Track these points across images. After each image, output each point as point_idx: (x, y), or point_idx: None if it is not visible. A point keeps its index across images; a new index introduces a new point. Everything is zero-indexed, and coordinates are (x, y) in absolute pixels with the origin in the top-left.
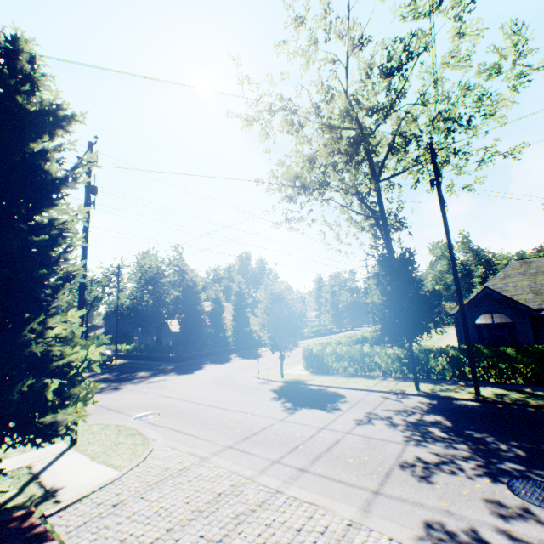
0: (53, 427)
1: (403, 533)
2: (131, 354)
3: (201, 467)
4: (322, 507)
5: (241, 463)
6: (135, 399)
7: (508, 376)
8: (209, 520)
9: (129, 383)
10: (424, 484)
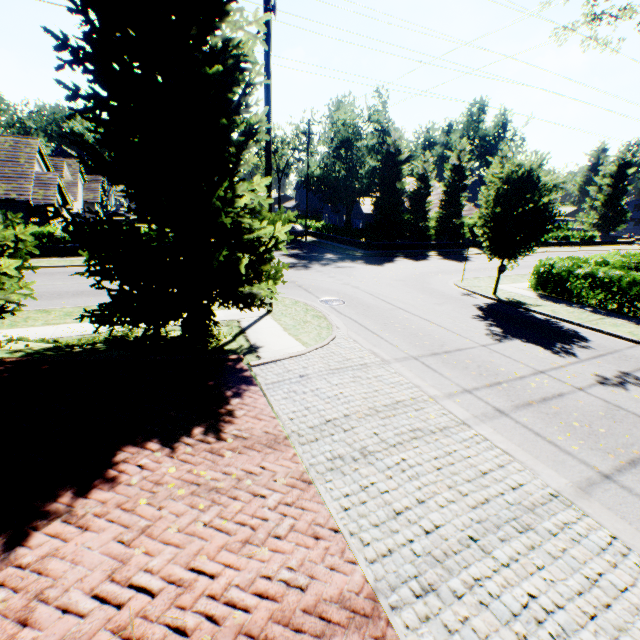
0: (250, 297)
1: (636, 540)
2: (319, 233)
3: (381, 370)
4: (519, 462)
5: (425, 380)
6: (322, 282)
7: None
8: (384, 423)
9: (317, 264)
10: None
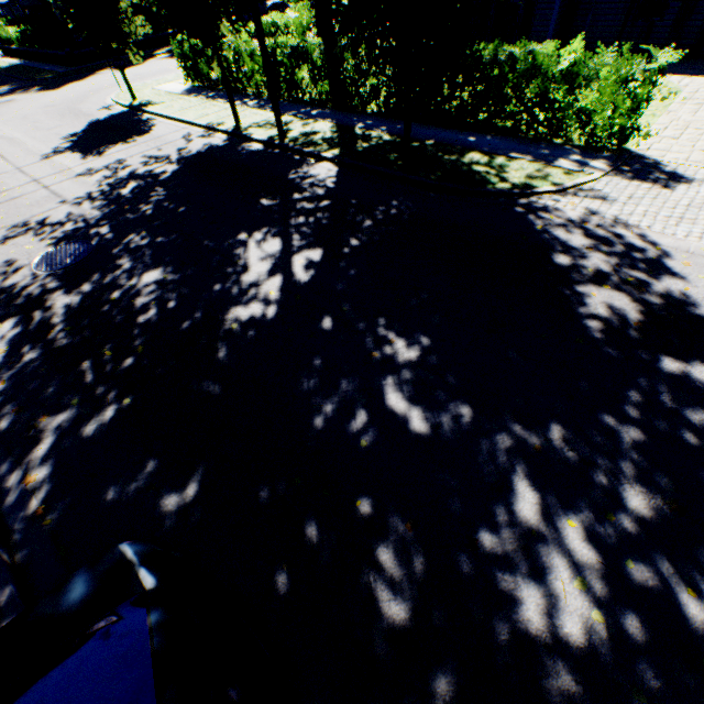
0: None
1: None
2: (24, 51)
3: None
4: None
5: None
6: None
7: (364, 103)
8: None
9: None
10: None
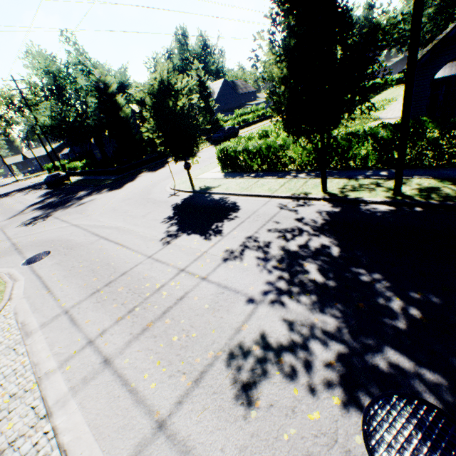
0: None
1: None
2: (84, 171)
3: (9, 355)
4: None
5: (53, 347)
6: (47, 233)
7: (450, 159)
8: None
9: (61, 209)
10: (237, 405)
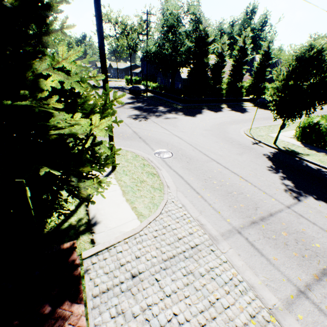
0: None
1: None
2: (155, 91)
3: (212, 256)
4: None
5: (256, 272)
6: (156, 133)
7: None
8: None
9: (153, 116)
10: None
